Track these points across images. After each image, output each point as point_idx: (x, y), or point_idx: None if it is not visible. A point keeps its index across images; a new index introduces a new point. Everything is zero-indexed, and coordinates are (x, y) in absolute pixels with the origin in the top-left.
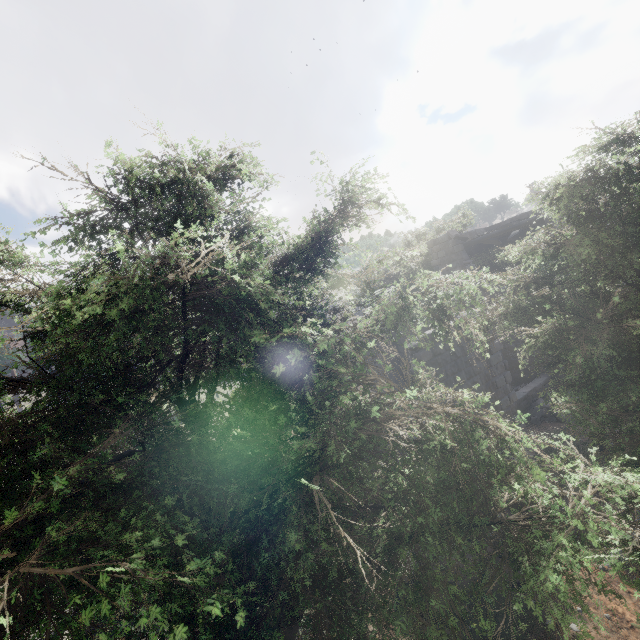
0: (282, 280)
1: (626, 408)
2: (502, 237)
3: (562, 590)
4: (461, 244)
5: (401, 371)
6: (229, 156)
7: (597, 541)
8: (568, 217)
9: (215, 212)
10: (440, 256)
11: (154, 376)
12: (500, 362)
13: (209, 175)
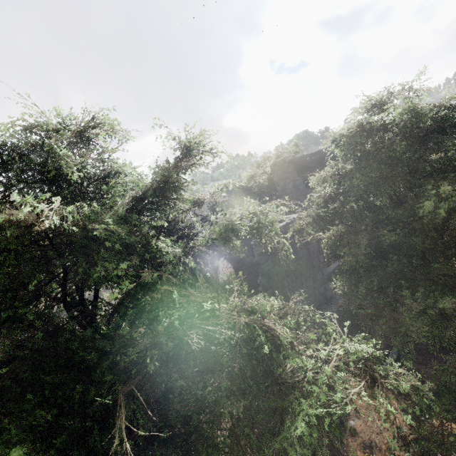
0: (134, 215)
1: (377, 286)
2: (321, 160)
3: (303, 431)
4: (292, 166)
5: (253, 256)
6: (91, 118)
7: (326, 397)
8: (350, 155)
9: (69, 170)
10: (279, 175)
11: (40, 290)
12: (316, 249)
13: (75, 134)
